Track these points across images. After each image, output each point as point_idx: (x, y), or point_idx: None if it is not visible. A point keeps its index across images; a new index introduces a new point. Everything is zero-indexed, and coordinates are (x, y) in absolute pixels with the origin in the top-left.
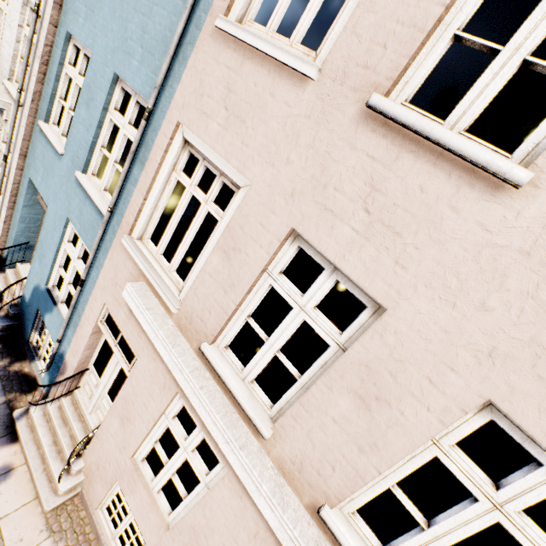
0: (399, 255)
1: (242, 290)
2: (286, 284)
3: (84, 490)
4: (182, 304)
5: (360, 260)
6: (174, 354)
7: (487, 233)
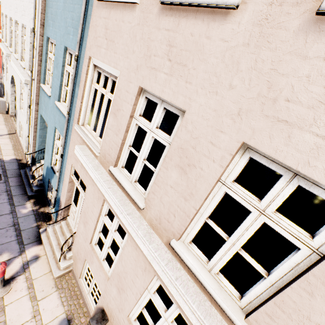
0: (187, 77)
1: (123, 130)
2: (142, 120)
3: (73, 268)
4: (101, 150)
5: (170, 89)
6: (96, 174)
7: (226, 43)
